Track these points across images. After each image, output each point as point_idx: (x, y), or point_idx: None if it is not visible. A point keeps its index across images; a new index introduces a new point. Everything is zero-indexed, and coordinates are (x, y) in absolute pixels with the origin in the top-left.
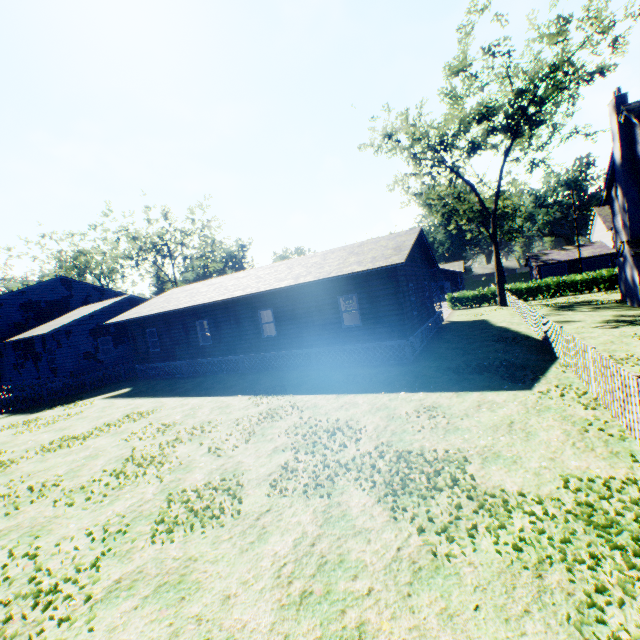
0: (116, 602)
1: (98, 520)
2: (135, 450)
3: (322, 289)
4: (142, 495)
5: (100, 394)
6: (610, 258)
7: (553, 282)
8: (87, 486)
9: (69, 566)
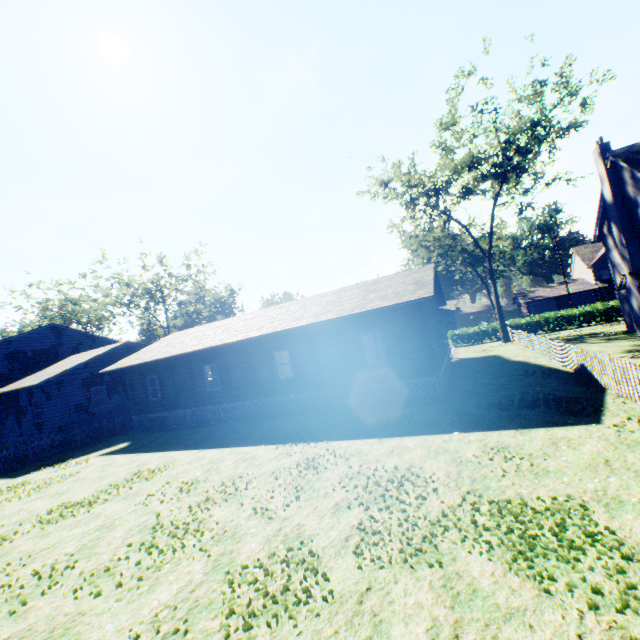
0: None
1: (141, 615)
2: (159, 516)
3: (343, 326)
4: (189, 576)
5: (94, 450)
6: (593, 293)
7: (551, 316)
8: (111, 567)
9: None
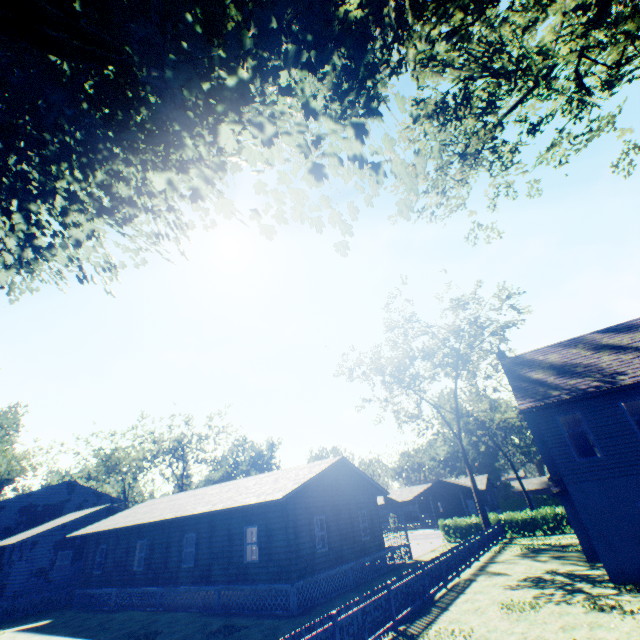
0: None
1: None
2: None
3: (235, 516)
4: None
5: (20, 624)
6: None
7: (548, 513)
8: None
9: None
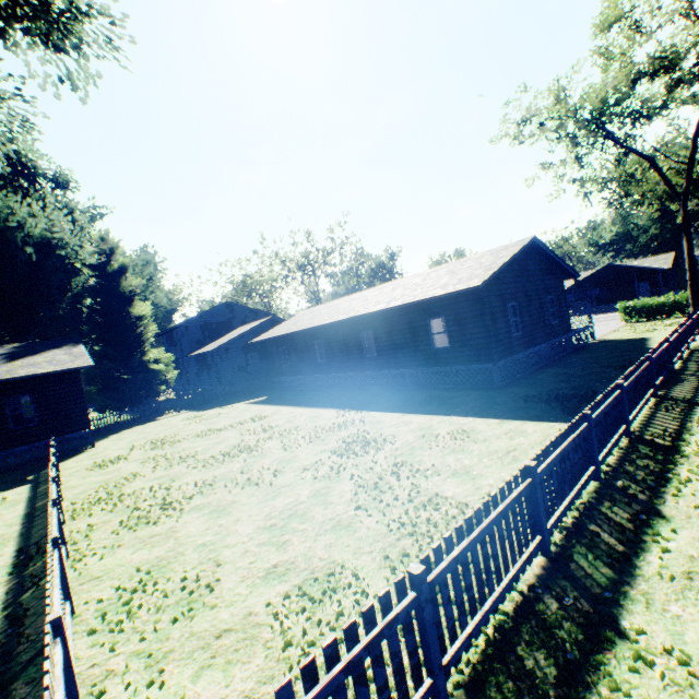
0: (192, 513)
1: (204, 477)
2: (243, 441)
3: (413, 312)
4: (231, 468)
5: (246, 400)
6: None
7: None
8: (208, 459)
9: (181, 496)
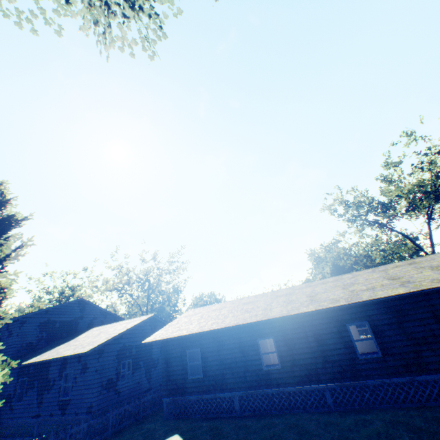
0: None
1: None
2: None
3: (435, 297)
4: None
5: None
6: None
7: None
8: None
9: None
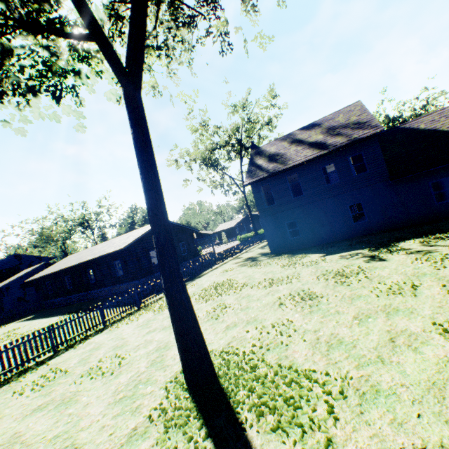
0: None
1: None
2: None
3: (108, 258)
4: None
5: (18, 320)
6: None
7: None
8: None
9: None
